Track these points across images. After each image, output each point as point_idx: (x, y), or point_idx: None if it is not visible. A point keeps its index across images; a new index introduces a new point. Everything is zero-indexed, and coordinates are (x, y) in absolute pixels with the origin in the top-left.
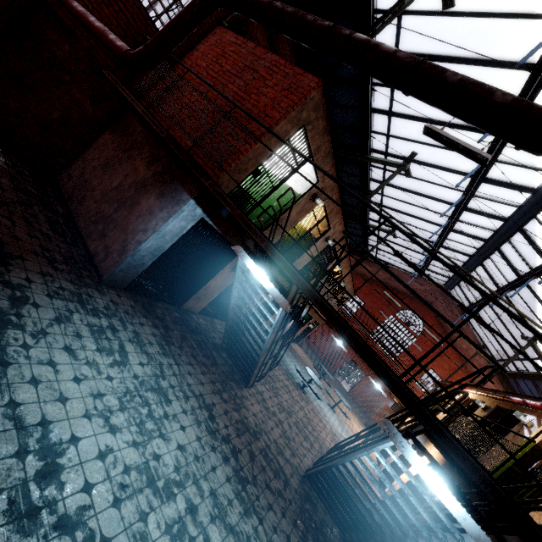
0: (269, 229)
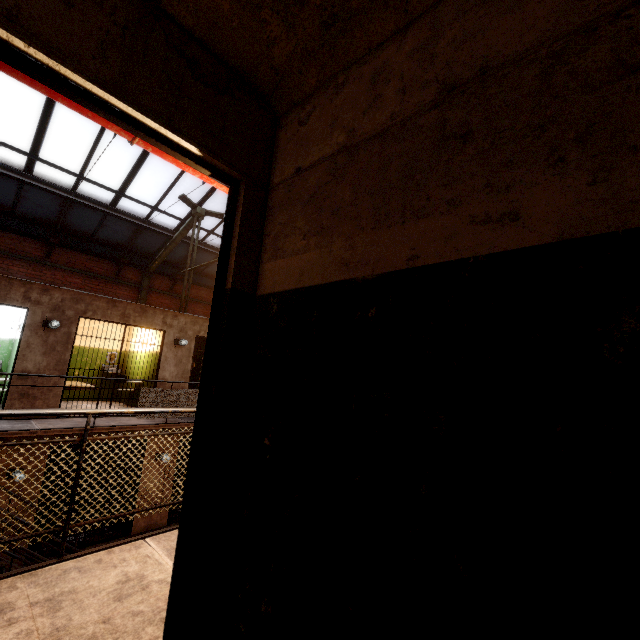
0: (12, 397)
